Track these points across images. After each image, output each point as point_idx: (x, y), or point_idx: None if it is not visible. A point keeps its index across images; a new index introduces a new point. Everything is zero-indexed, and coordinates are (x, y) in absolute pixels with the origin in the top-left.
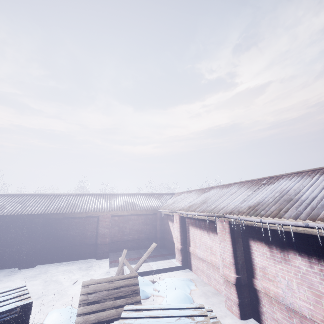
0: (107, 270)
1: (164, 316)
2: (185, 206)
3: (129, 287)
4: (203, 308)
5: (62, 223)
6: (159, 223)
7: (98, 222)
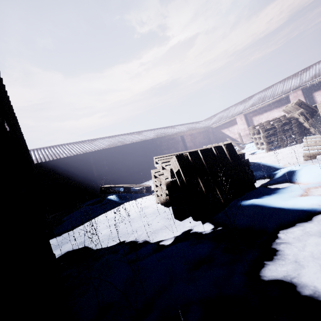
0: None
1: None
2: (245, 108)
3: None
4: None
5: (163, 145)
6: (212, 135)
7: (184, 140)
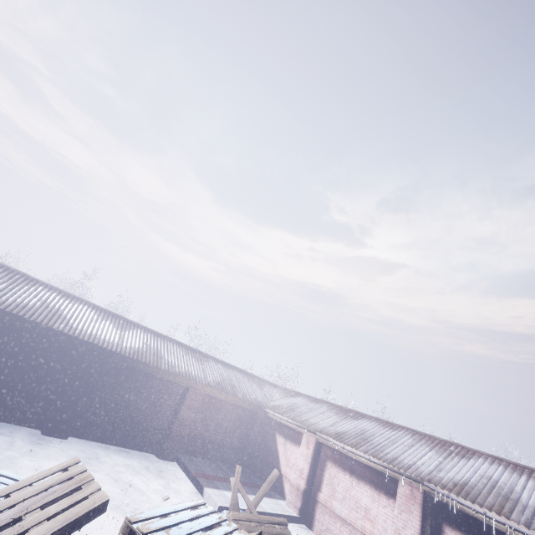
0: (187, 487)
1: None
2: (328, 429)
3: None
4: None
5: (133, 377)
6: (257, 429)
7: (185, 397)
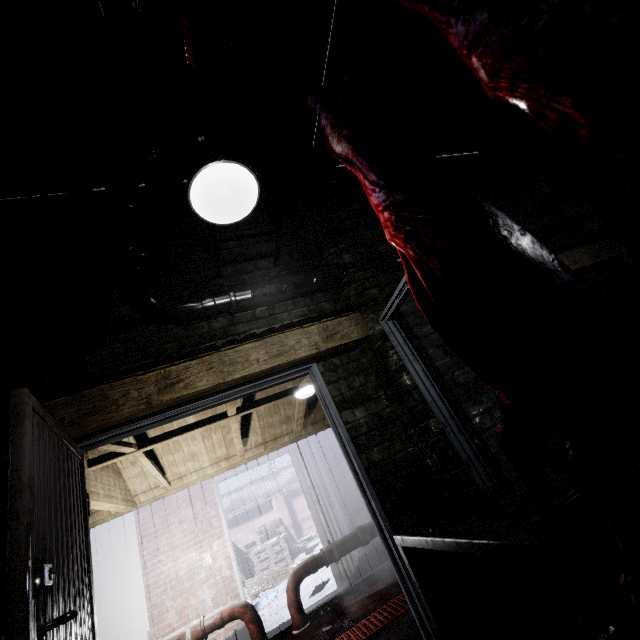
0: None
1: None
2: None
3: None
4: None
5: None
6: None
7: None
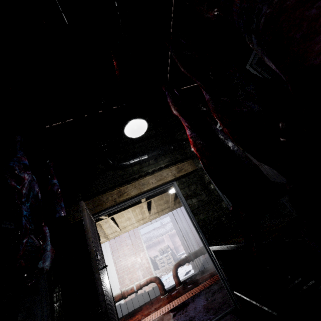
0: None
1: None
2: None
3: None
4: None
5: None
6: None
7: None
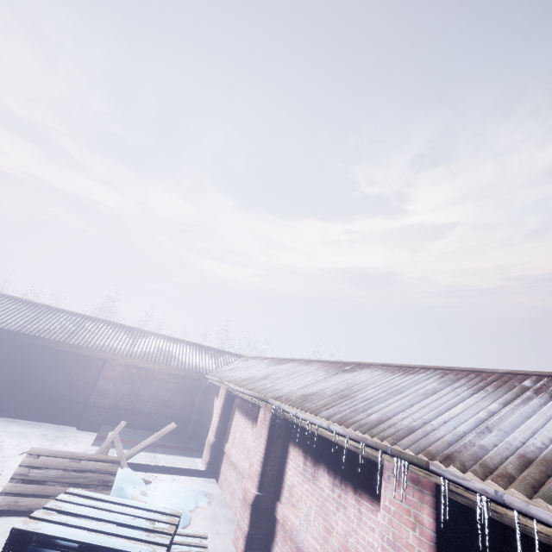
0: (87, 450)
1: (116, 511)
2: (239, 378)
3: (100, 475)
4: (179, 516)
5: (42, 354)
6: (200, 396)
7: (102, 369)
